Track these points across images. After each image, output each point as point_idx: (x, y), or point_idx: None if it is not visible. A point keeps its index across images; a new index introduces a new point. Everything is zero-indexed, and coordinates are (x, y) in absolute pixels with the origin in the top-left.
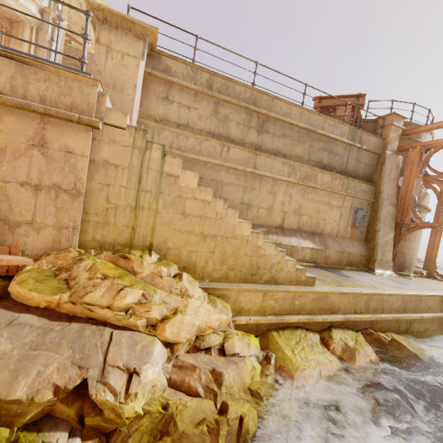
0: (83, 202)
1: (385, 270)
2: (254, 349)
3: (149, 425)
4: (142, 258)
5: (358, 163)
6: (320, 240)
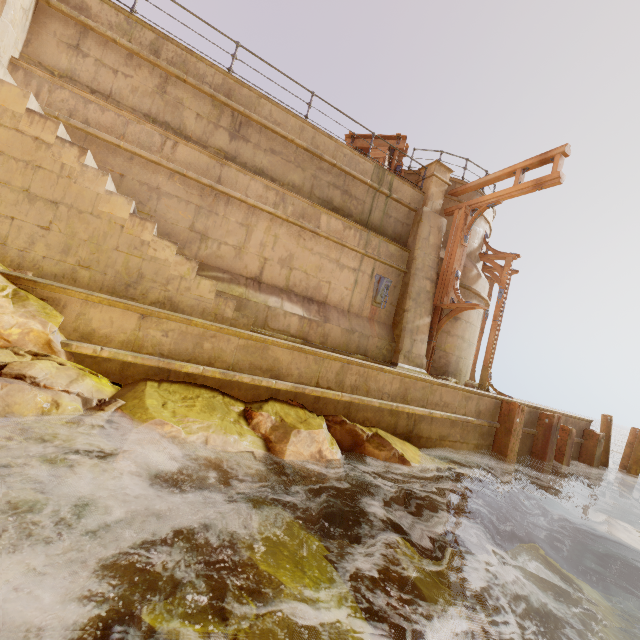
0: None
1: (414, 368)
2: (85, 389)
3: None
4: None
5: (386, 217)
6: (318, 309)
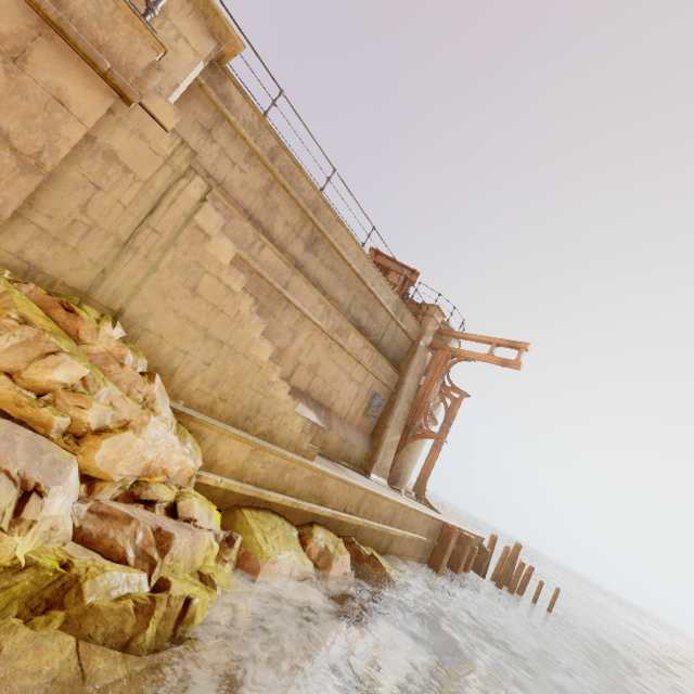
0: (36, 186)
1: (380, 478)
2: (215, 524)
3: (28, 587)
4: (100, 324)
5: (392, 341)
6: (326, 416)
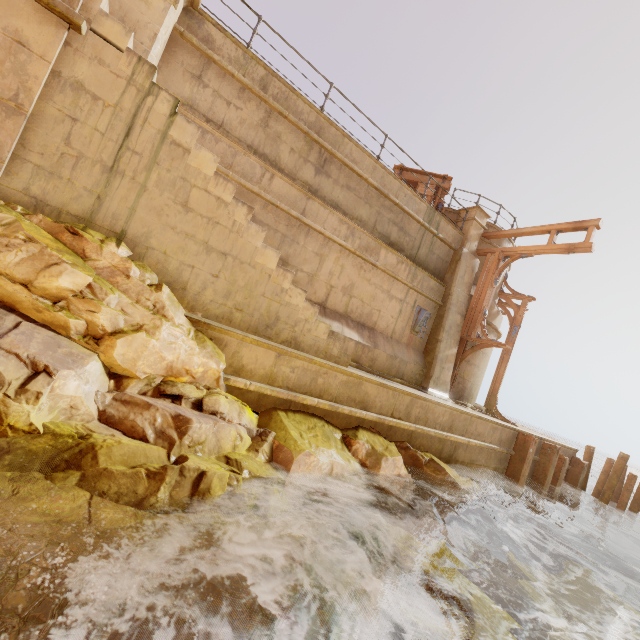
0: (23, 128)
1: (440, 393)
2: (247, 420)
3: (48, 450)
4: (104, 244)
5: (430, 253)
6: (369, 335)
